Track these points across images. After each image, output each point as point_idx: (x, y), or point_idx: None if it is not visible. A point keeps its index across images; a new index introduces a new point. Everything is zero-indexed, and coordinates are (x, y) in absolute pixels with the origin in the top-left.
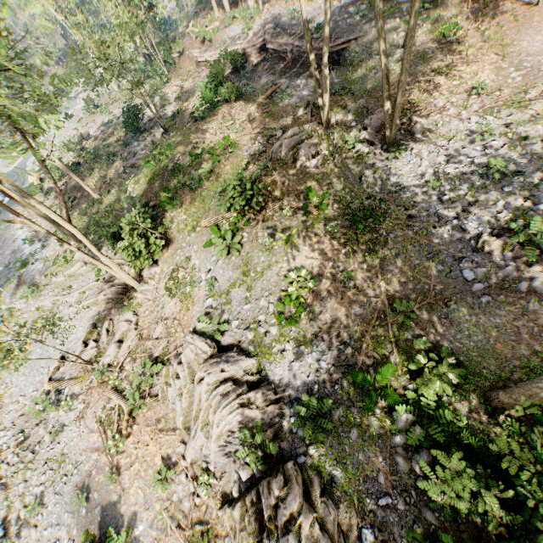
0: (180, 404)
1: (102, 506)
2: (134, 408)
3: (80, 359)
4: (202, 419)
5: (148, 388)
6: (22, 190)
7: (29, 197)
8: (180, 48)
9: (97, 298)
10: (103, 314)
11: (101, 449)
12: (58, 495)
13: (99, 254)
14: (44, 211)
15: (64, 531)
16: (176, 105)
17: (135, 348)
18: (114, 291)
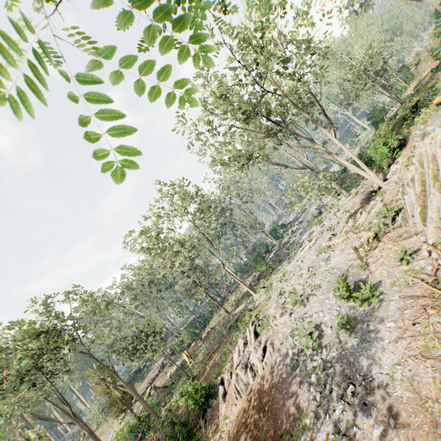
0: (414, 194)
1: (354, 282)
2: (379, 233)
3: (342, 221)
4: (431, 175)
5: (390, 221)
6: (315, 122)
7: (318, 125)
8: (414, 60)
9: (354, 201)
10: (358, 209)
11: (355, 259)
12: (328, 282)
13: (352, 157)
14: (324, 132)
15: (331, 293)
16: (413, 91)
17: (380, 212)
18: (365, 194)
